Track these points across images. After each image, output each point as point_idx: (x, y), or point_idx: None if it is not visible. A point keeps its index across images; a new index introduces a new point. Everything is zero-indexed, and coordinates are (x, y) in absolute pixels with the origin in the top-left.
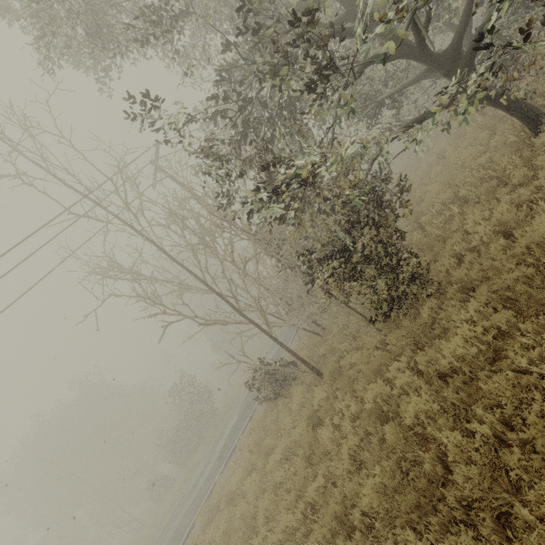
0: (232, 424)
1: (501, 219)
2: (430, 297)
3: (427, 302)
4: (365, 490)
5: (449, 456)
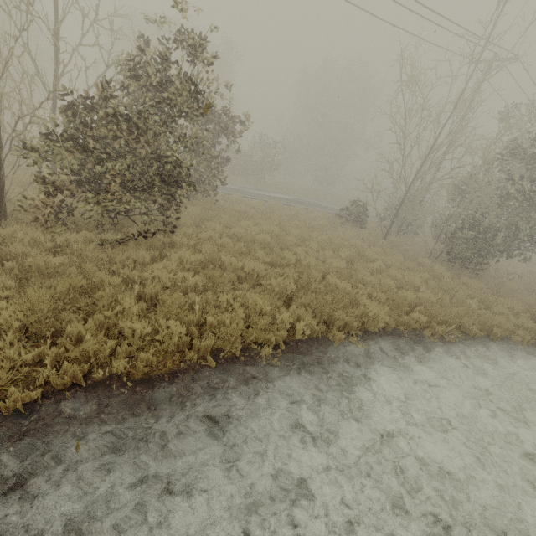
0: (287, 197)
1: (518, 291)
2: (470, 273)
3: (468, 272)
4: (411, 263)
5: (442, 281)
